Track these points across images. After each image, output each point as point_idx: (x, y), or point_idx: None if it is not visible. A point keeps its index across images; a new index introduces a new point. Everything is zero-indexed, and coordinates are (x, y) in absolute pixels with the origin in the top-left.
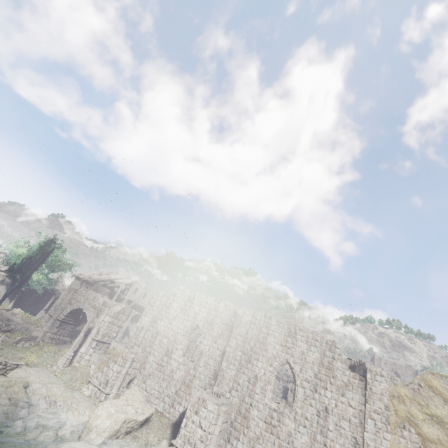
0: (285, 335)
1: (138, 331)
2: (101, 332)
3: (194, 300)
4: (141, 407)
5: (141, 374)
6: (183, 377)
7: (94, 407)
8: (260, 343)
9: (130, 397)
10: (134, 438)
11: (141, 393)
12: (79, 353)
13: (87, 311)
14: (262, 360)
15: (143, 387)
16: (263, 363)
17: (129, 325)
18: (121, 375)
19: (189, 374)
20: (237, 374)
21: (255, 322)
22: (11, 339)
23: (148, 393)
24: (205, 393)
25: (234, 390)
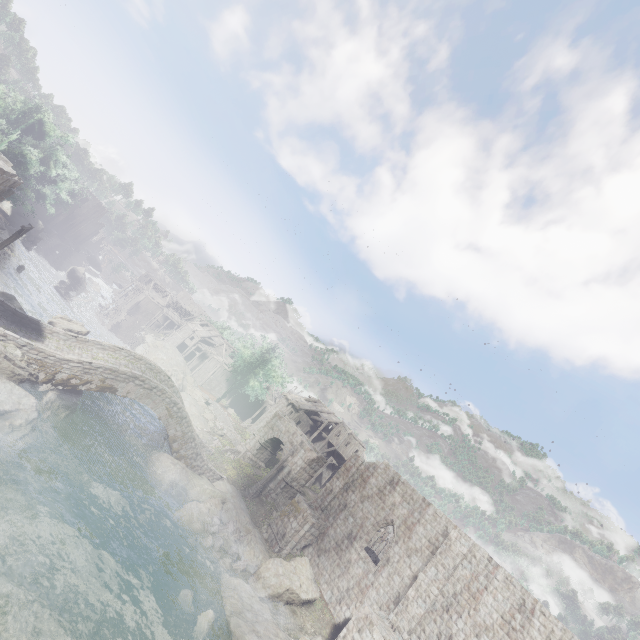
0: (514, 607)
1: (326, 492)
2: (291, 475)
3: (396, 486)
4: (306, 584)
5: (318, 544)
6: (359, 577)
7: (267, 555)
8: (470, 594)
9: (299, 566)
10: (292, 612)
11: (311, 569)
12: (268, 487)
13: (284, 448)
14: (466, 621)
15: (315, 560)
16: (466, 625)
17: (323, 470)
18: (298, 535)
19: (367, 578)
20: (426, 616)
21: (472, 560)
22: (222, 445)
23: (319, 570)
24: (375, 614)
25: (416, 635)
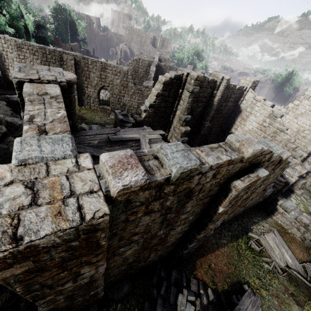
0: None
1: None
2: None
3: None
4: None
5: None
6: None
7: None
8: None
9: None
10: None
11: None
12: None
13: None
14: None
15: None
16: None
17: None
18: None
19: None
20: None
21: None
22: None
23: None
24: None
25: None
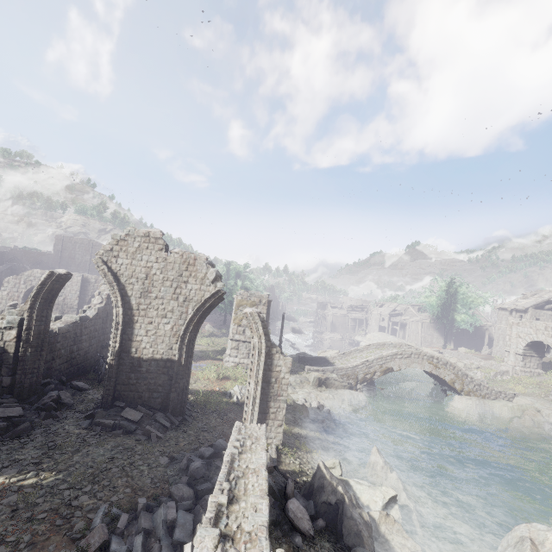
0: None
1: None
2: None
3: None
4: None
5: None
6: None
7: None
8: None
9: None
10: None
11: None
12: None
13: (549, 343)
14: None
15: None
16: None
17: None
18: None
19: None
20: None
21: None
22: (486, 374)
23: None
24: None
25: None
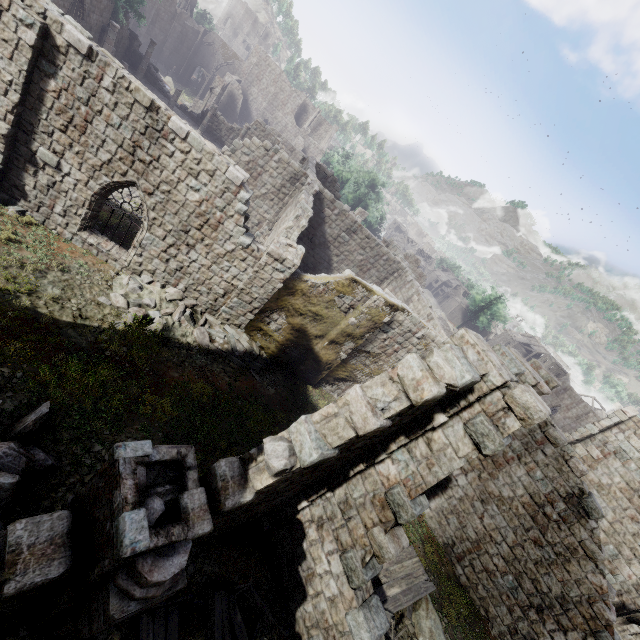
0: None
1: None
2: None
3: (567, 391)
4: None
5: None
6: None
7: None
8: None
9: None
10: None
11: None
12: None
13: None
14: None
15: None
16: None
17: None
18: None
19: None
20: None
21: None
22: None
23: None
24: None
25: None
